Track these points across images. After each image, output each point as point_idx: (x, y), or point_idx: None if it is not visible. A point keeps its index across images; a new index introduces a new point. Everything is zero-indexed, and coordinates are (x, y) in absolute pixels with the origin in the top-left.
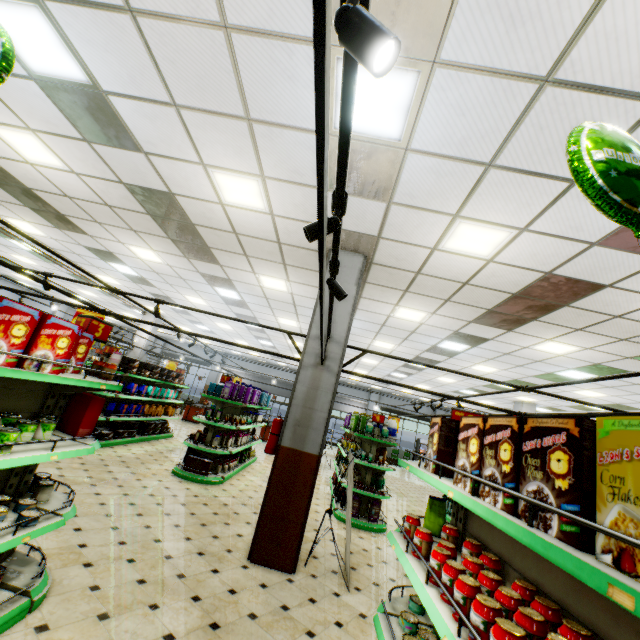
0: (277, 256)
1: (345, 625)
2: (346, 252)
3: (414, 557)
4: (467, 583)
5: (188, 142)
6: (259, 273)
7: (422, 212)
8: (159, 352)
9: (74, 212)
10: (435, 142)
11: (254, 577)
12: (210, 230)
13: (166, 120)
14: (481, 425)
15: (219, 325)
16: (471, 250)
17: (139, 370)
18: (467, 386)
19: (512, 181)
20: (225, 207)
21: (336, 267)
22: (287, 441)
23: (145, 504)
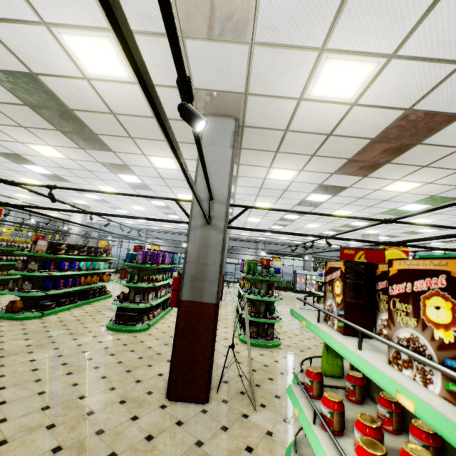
0: (158, 133)
1: (255, 449)
2: (218, 117)
3: (325, 432)
4: None
5: None
6: (148, 154)
7: (287, 51)
8: (97, 235)
9: None
10: None
11: (171, 416)
12: (89, 114)
13: None
14: None
15: (134, 208)
16: (336, 94)
17: (67, 251)
18: (328, 228)
19: None
20: (91, 82)
21: (186, 85)
22: (186, 295)
23: (76, 362)
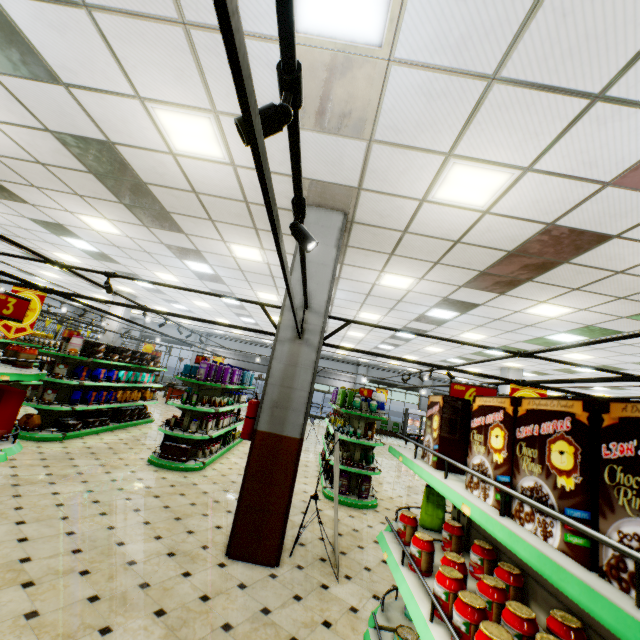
0: (246, 219)
1: (334, 624)
2: (323, 210)
3: (412, 572)
4: (494, 639)
5: (114, 65)
6: (229, 241)
7: (409, 152)
8: (138, 335)
9: (4, 175)
10: (426, 46)
11: (232, 577)
12: (165, 190)
13: (79, 31)
14: (509, 409)
15: (196, 303)
16: (465, 200)
17: (106, 354)
18: (455, 355)
19: (519, 101)
20: (177, 158)
21: (301, 206)
22: (264, 425)
23: (111, 501)
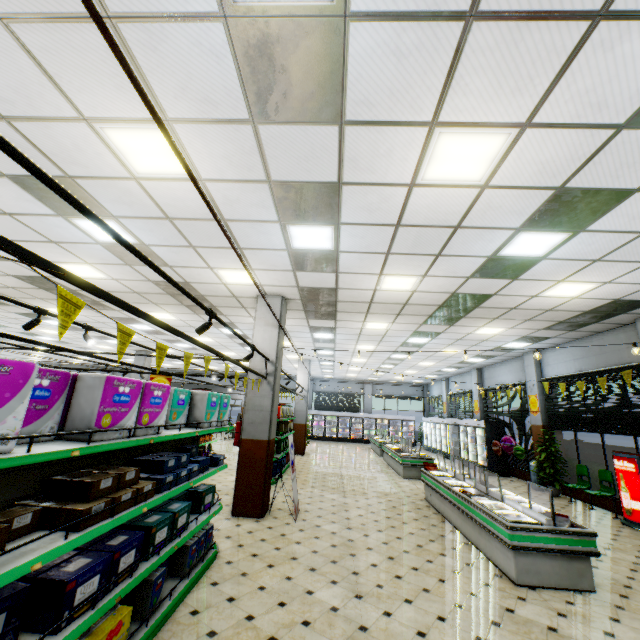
0: None
1: None
2: None
3: None
4: None
5: None
6: None
7: None
8: None
9: None
10: None
11: None
12: None
13: None
14: None
15: None
16: None
17: None
18: None
19: None
20: None
21: None
22: None
23: None
